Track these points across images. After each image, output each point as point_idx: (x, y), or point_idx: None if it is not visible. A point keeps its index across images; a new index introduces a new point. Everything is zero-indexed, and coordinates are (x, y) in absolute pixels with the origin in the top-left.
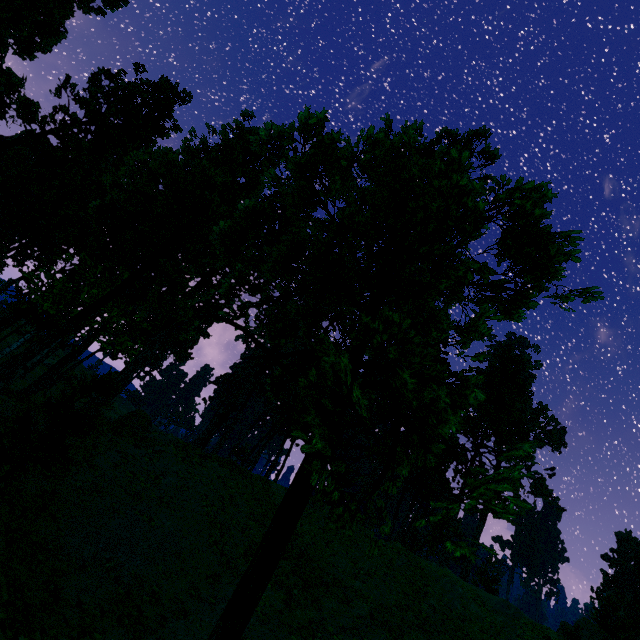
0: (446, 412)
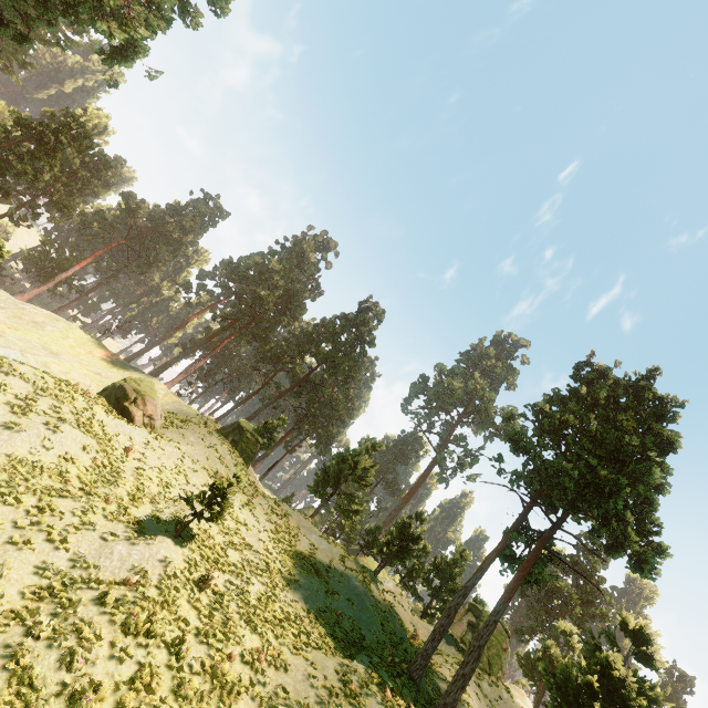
0: None
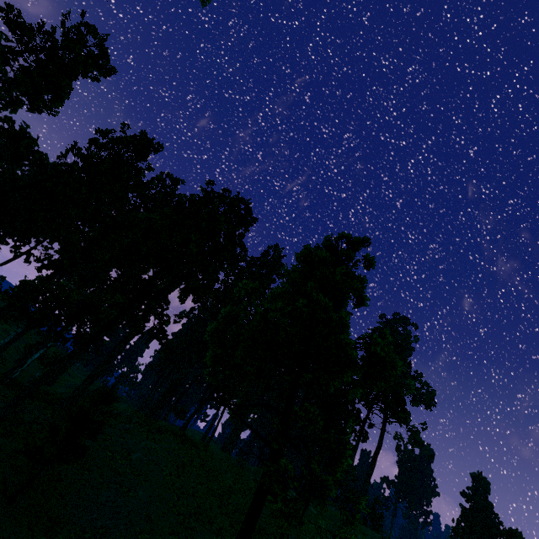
0: (334, 468)
